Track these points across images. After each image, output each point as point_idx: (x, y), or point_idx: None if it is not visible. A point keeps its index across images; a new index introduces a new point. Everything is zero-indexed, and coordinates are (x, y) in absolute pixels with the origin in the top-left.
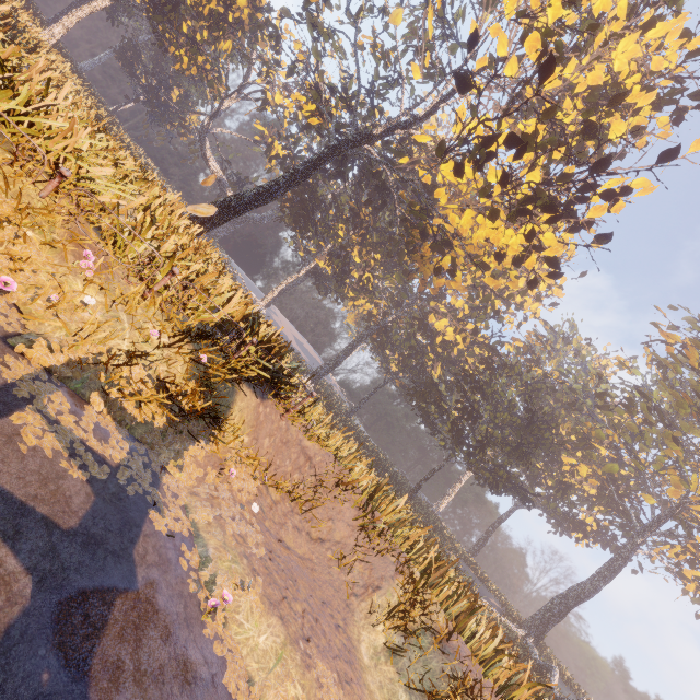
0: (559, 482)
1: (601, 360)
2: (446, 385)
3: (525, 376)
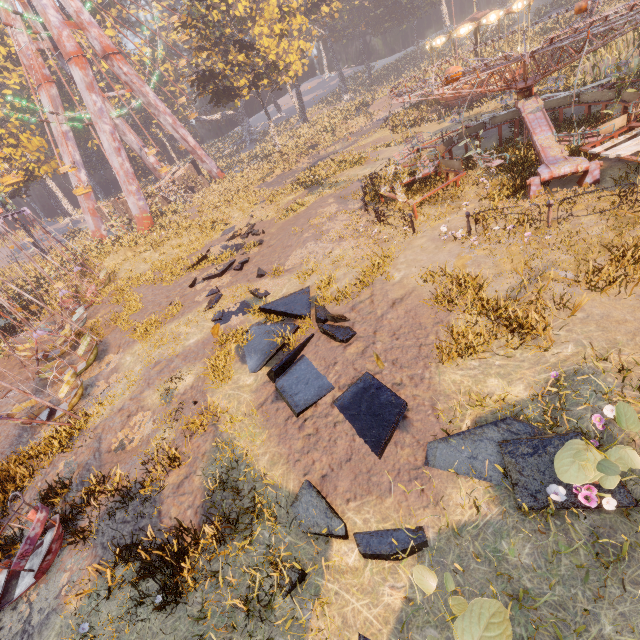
0: None
1: None
2: None
3: None
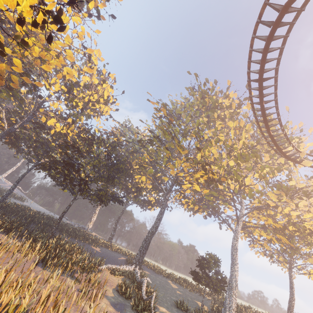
0: (136, 188)
1: (143, 134)
2: (69, 159)
3: (106, 141)
